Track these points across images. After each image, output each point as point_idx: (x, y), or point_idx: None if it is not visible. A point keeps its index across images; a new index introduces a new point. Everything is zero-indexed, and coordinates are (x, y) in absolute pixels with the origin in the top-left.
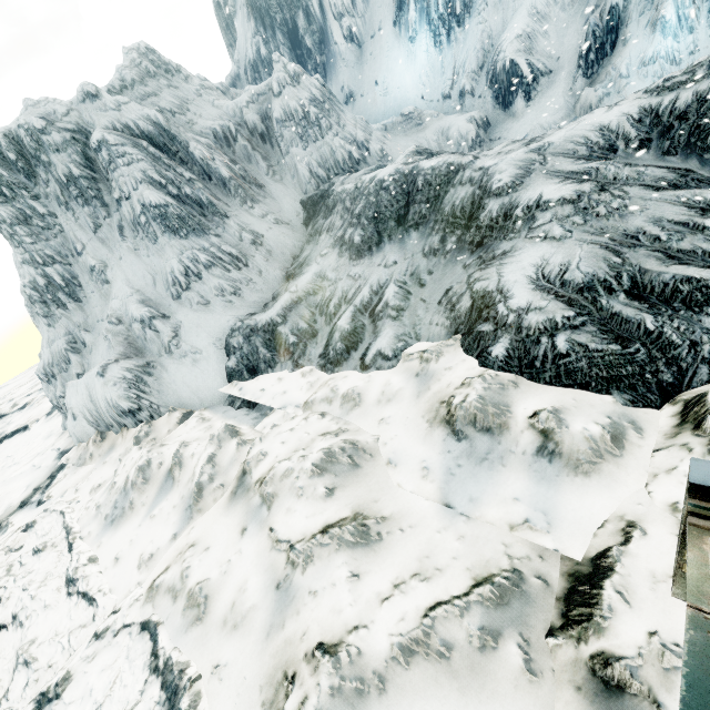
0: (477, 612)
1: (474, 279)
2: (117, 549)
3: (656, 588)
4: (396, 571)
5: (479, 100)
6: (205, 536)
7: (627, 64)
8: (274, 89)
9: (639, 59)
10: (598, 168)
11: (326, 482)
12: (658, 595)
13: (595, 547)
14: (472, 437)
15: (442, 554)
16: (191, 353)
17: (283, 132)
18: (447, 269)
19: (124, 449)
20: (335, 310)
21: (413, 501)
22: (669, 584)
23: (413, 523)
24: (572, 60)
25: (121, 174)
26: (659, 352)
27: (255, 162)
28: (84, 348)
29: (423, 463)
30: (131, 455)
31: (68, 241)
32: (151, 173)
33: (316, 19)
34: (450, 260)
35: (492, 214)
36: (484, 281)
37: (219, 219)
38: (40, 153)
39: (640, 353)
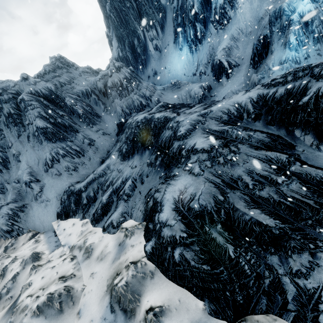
0: None
1: (157, 188)
2: None
3: None
4: None
5: (208, 77)
6: None
7: (273, 63)
8: (109, 73)
9: (279, 61)
10: (228, 130)
11: (38, 322)
12: None
13: None
14: (116, 313)
15: None
16: (45, 200)
17: (111, 92)
18: (154, 176)
19: (1, 251)
20: (106, 188)
21: None
22: None
23: None
24: (249, 60)
25: (29, 113)
26: (235, 276)
27: (99, 105)
28: (7, 191)
29: (91, 322)
30: None
31: (6, 141)
32: (42, 113)
33: (142, 41)
34: (156, 171)
35: (173, 150)
36: (158, 193)
37: (73, 133)
38: None
39: (224, 274)
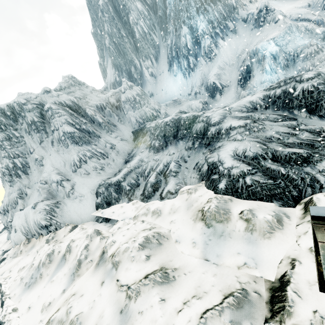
0: (227, 313)
1: (208, 157)
2: (29, 302)
3: (311, 288)
4: (184, 296)
5: (202, 95)
6: (81, 288)
7: (255, 83)
8: (122, 90)
9: (259, 81)
10: (251, 115)
11: (146, 252)
12: (313, 291)
13: (279, 273)
14: (214, 225)
15: (206, 284)
16: (79, 196)
17: (125, 106)
18: (196, 154)
19: (40, 247)
20: (148, 174)
21: (189, 259)
22: (317, 285)
23: (190, 270)
24: (235, 82)
25: (56, 120)
26: (289, 182)
27: (113, 117)
28: (26, 196)
29: (192, 240)
30: (43, 248)
31: (27, 147)
32: (69, 120)
33: (138, 69)
34: (197, 151)
35: (212, 132)
36: (212, 158)
37: (96, 138)
38: (21, 112)
39: (281, 183)
